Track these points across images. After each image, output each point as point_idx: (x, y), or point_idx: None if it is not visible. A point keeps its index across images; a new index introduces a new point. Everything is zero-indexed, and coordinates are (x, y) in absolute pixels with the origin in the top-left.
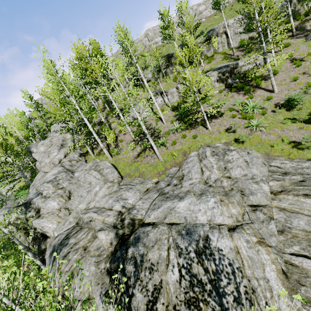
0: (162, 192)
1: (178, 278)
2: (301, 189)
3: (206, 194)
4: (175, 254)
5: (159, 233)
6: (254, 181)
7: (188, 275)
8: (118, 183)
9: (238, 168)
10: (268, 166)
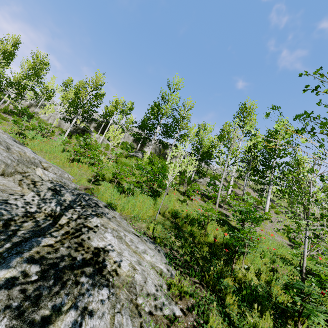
0: None
1: None
2: None
3: None
4: None
5: None
6: None
7: None
8: None
9: None
10: None
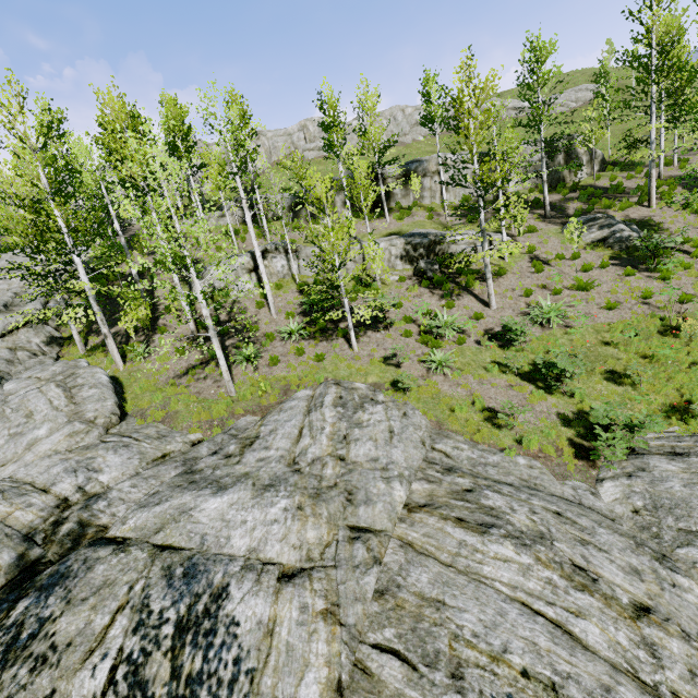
0: (189, 467)
1: (99, 689)
2: (457, 507)
3: (278, 487)
4: (126, 626)
5: (121, 566)
6: (385, 474)
7: (127, 683)
8: (104, 429)
9: (369, 443)
10: (430, 449)
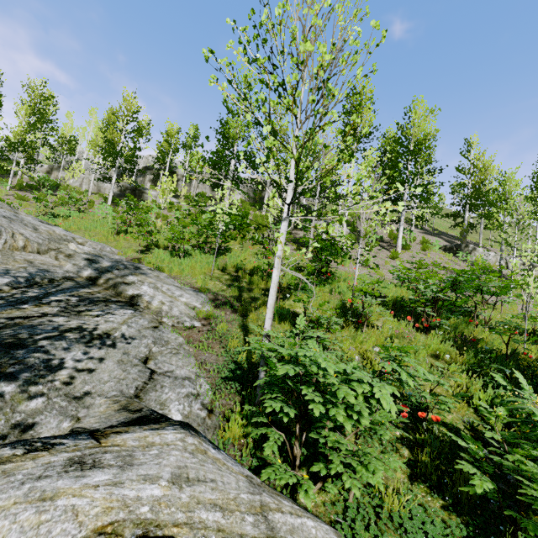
0: None
1: None
2: None
3: None
4: None
5: None
6: None
7: None
8: None
9: None
10: None
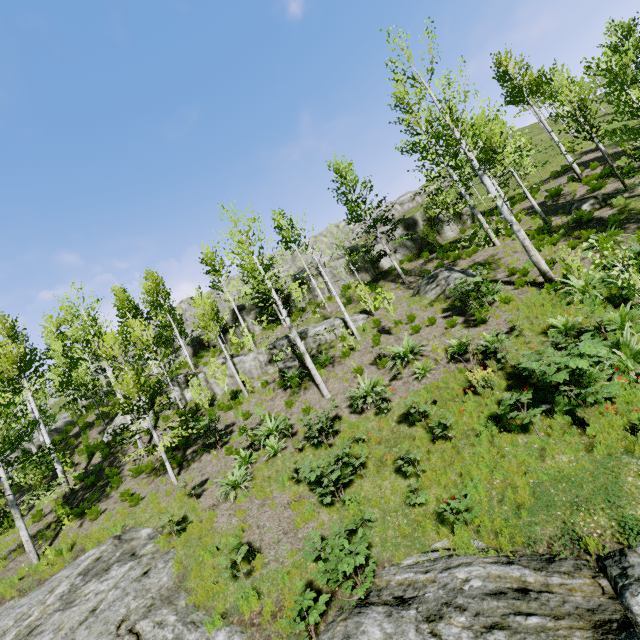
0: None
1: None
2: None
3: None
4: None
5: None
6: None
7: None
8: None
9: (46, 637)
10: (125, 632)
